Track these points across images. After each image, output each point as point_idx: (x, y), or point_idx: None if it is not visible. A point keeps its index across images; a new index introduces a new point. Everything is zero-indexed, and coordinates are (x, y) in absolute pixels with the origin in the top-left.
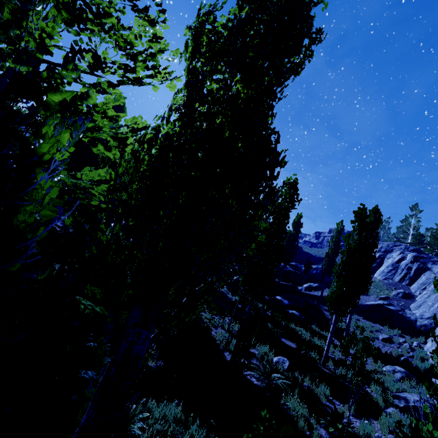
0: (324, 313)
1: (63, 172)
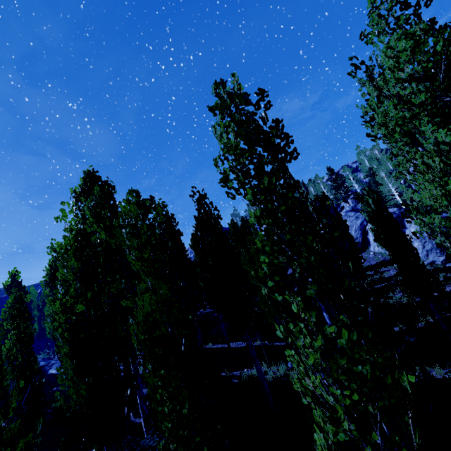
0: None
1: None
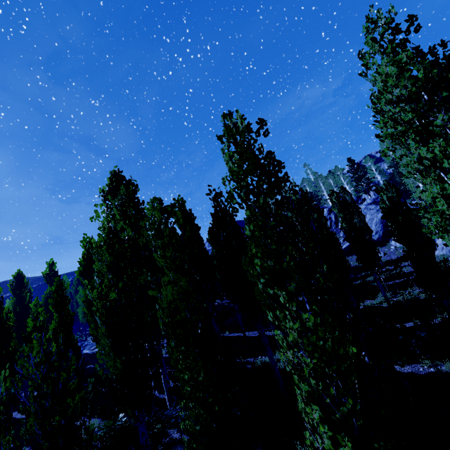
0: None
1: None
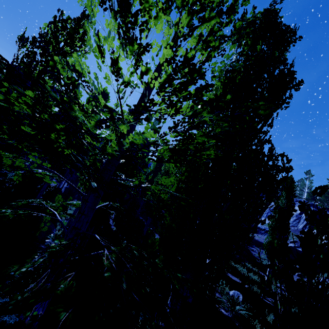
0: (251, 253)
1: (143, 176)
